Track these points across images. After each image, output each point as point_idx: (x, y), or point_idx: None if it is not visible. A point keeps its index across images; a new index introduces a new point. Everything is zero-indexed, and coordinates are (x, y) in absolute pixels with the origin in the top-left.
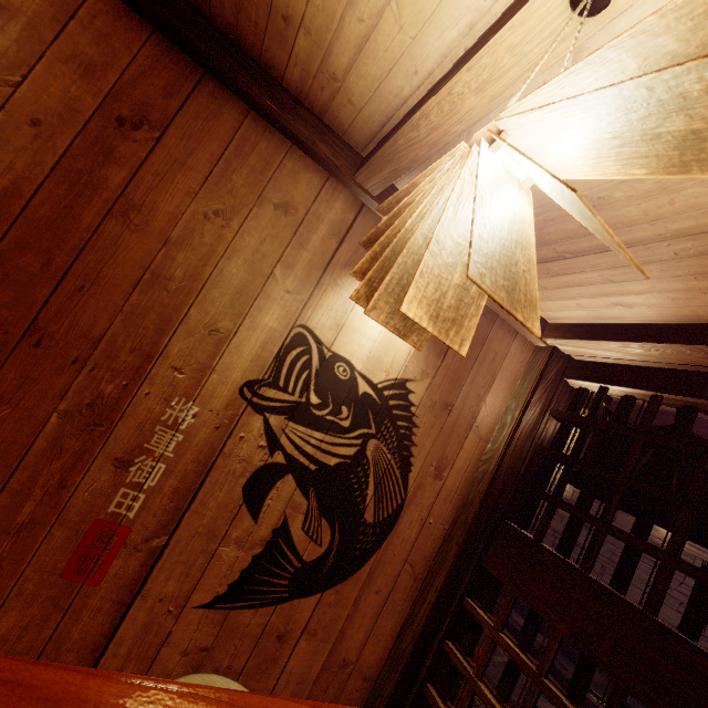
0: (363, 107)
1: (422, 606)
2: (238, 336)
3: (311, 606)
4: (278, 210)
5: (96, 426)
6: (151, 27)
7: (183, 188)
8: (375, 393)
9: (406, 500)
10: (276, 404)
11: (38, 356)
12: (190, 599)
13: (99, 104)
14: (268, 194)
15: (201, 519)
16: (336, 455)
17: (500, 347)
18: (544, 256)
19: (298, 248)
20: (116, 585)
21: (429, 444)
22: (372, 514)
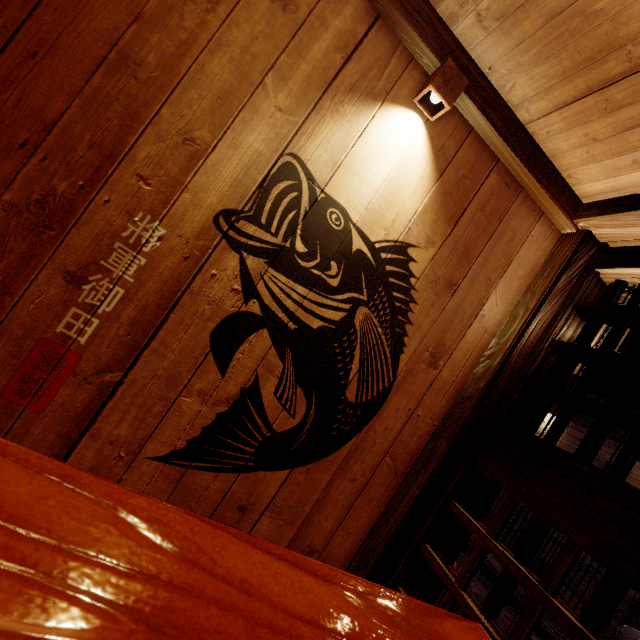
0: None
1: (400, 503)
2: (217, 153)
3: (277, 482)
4: (275, 3)
5: (46, 228)
6: None
7: None
8: (371, 253)
9: (394, 384)
10: (255, 243)
11: None
12: (144, 447)
13: None
14: None
15: (162, 361)
16: (320, 317)
17: (521, 227)
18: (609, 73)
19: (295, 56)
20: (62, 417)
21: (427, 325)
22: (354, 393)
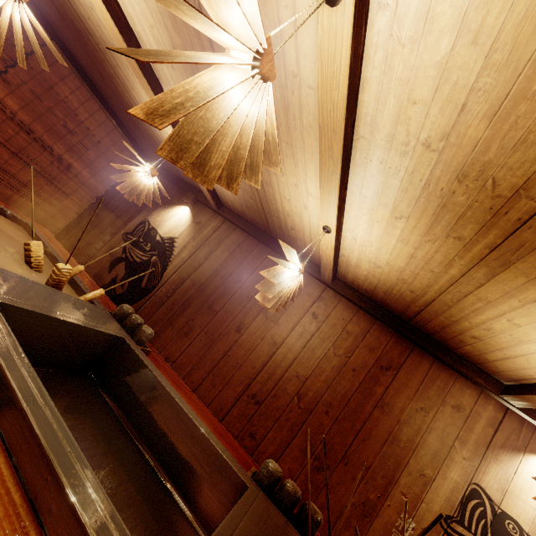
0: (505, 371)
1: None
2: (435, 481)
3: None
4: (453, 408)
5: (365, 517)
6: (393, 331)
7: (405, 396)
8: None
9: None
10: None
11: (345, 470)
12: None
13: (374, 361)
14: (447, 399)
15: None
16: None
17: None
18: None
19: (467, 431)
20: None
21: None
22: None
